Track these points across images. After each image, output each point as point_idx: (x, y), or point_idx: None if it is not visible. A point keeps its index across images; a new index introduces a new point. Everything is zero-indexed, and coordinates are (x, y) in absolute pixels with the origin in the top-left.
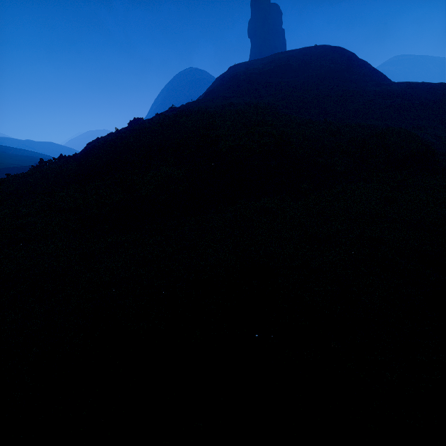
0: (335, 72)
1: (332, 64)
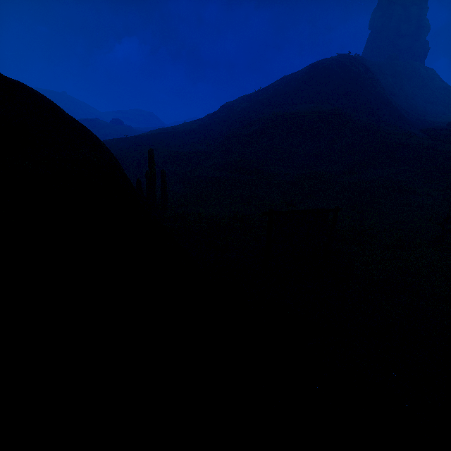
0: (274, 96)
1: (283, 87)
